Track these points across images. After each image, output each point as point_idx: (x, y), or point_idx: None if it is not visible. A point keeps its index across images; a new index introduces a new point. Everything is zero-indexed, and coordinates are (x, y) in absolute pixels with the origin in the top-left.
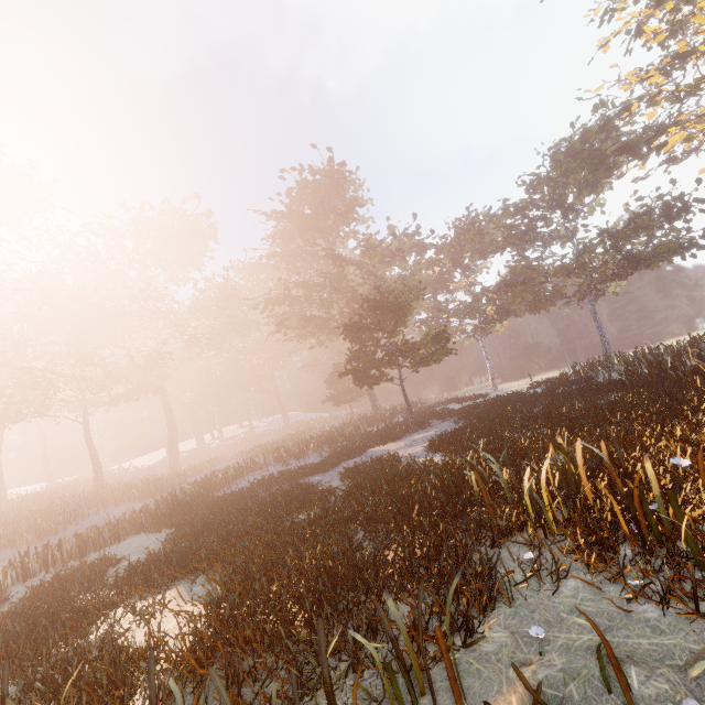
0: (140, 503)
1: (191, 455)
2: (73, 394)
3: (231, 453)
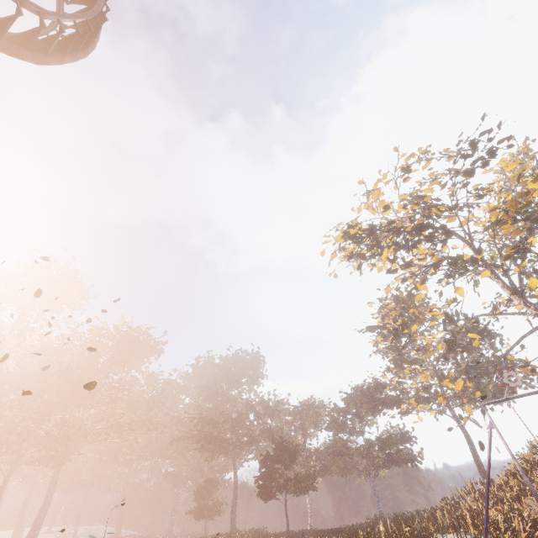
0: None
1: None
2: None
3: None
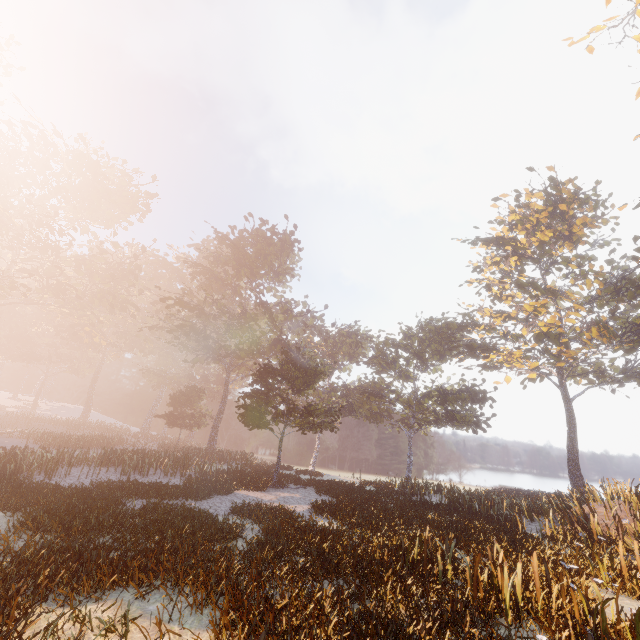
0: None
1: None
2: None
3: None
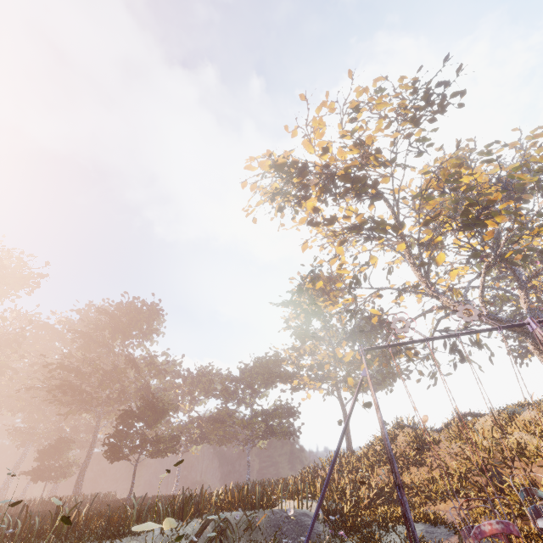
0: None
1: None
2: None
3: None
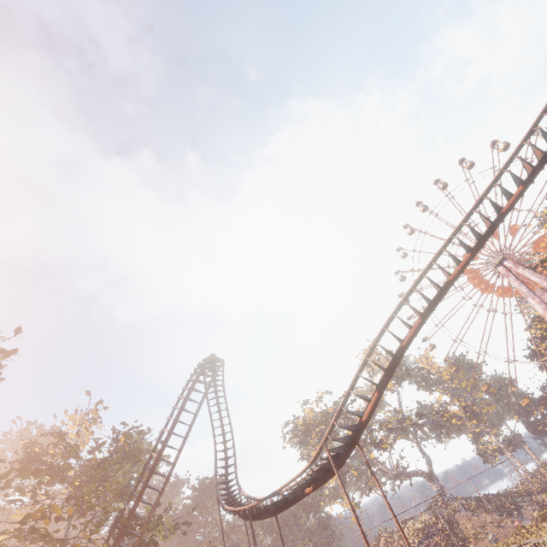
0: None
1: None
2: None
3: None
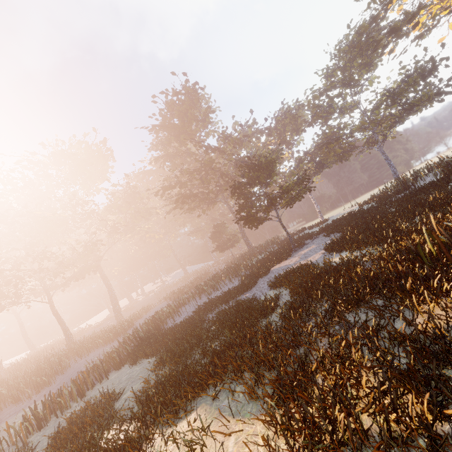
0: (105, 348)
1: (127, 309)
2: (36, 285)
3: (155, 301)
